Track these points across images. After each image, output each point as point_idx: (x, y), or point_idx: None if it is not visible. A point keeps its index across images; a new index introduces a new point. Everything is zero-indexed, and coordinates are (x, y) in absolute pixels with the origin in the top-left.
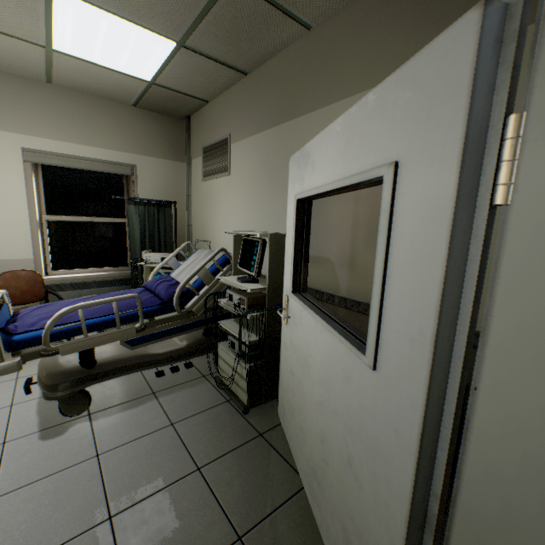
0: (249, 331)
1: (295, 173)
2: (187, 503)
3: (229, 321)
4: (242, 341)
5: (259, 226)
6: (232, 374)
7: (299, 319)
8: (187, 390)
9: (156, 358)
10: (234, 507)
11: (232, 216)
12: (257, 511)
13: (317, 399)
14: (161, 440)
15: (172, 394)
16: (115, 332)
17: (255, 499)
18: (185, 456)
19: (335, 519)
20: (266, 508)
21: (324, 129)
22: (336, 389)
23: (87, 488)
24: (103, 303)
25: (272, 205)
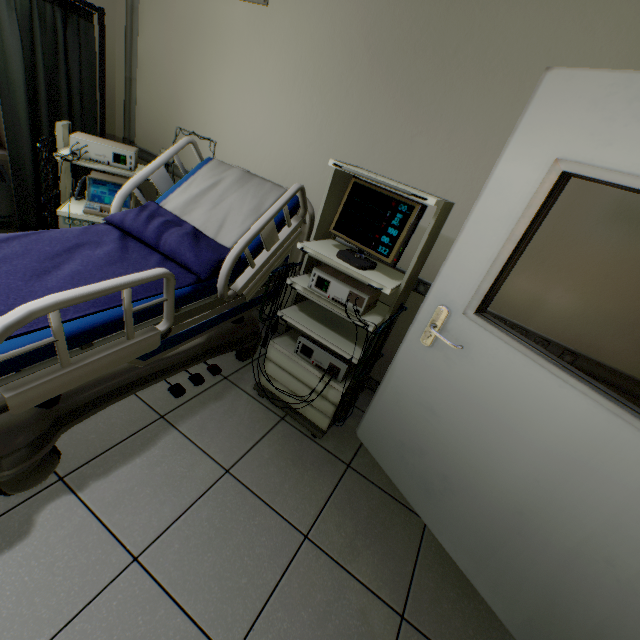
0: (365, 348)
1: (567, 111)
2: (322, 594)
3: (295, 312)
4: (348, 359)
5: (324, 143)
6: (309, 394)
7: (487, 357)
8: (215, 406)
9: (165, 366)
10: (376, 579)
11: (257, 101)
12: (400, 574)
13: (519, 470)
14: (227, 504)
15: (195, 417)
16: (125, 347)
17: (389, 559)
18: (277, 522)
19: (529, 588)
20: (407, 567)
21: (537, 7)
22: (604, 485)
23: (157, 627)
24: (105, 294)
25: (366, 116)
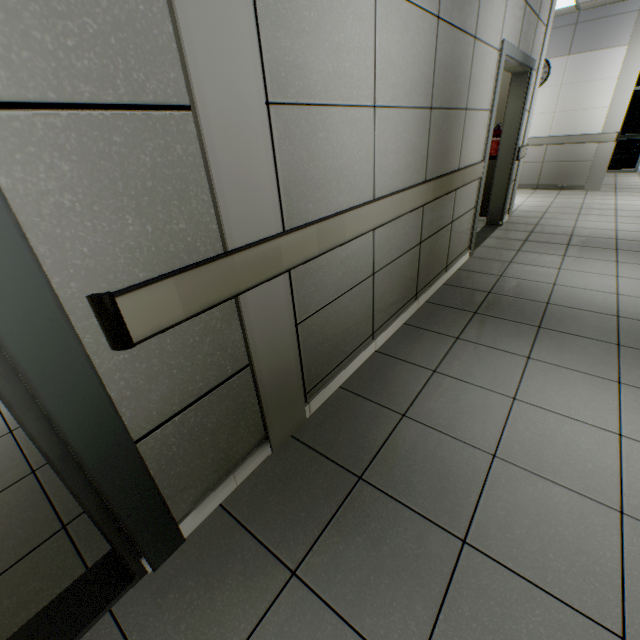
0: None
1: None
2: None
3: None
4: None
5: None
6: None
7: None
8: None
9: None
10: (38, 452)
11: None
12: None
13: None
14: None
15: None
16: None
17: None
18: None
19: None
20: None
21: None
22: None
23: None
24: None
25: None
